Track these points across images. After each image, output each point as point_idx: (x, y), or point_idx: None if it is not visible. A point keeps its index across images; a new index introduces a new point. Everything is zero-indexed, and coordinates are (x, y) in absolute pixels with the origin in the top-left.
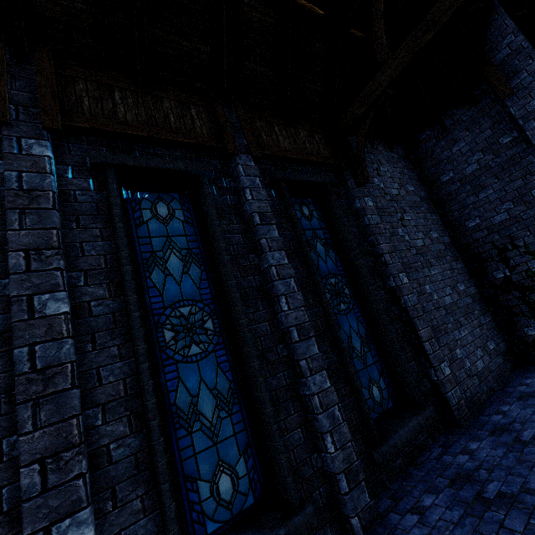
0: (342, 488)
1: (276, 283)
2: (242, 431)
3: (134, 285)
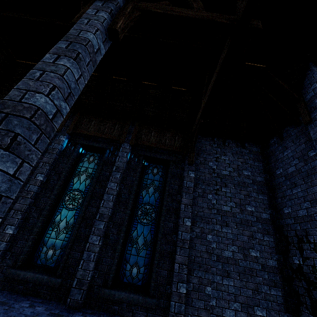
0: (73, 284)
1: (104, 194)
2: (66, 241)
3: (62, 179)
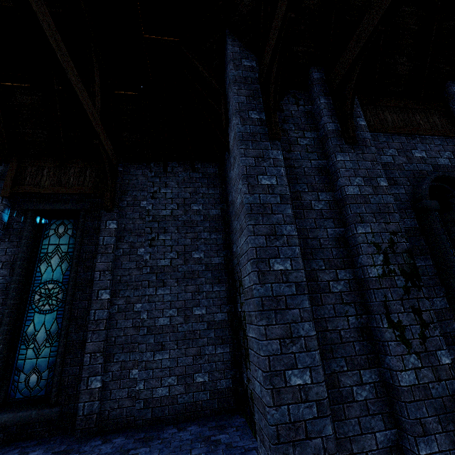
0: None
1: None
2: None
3: None
